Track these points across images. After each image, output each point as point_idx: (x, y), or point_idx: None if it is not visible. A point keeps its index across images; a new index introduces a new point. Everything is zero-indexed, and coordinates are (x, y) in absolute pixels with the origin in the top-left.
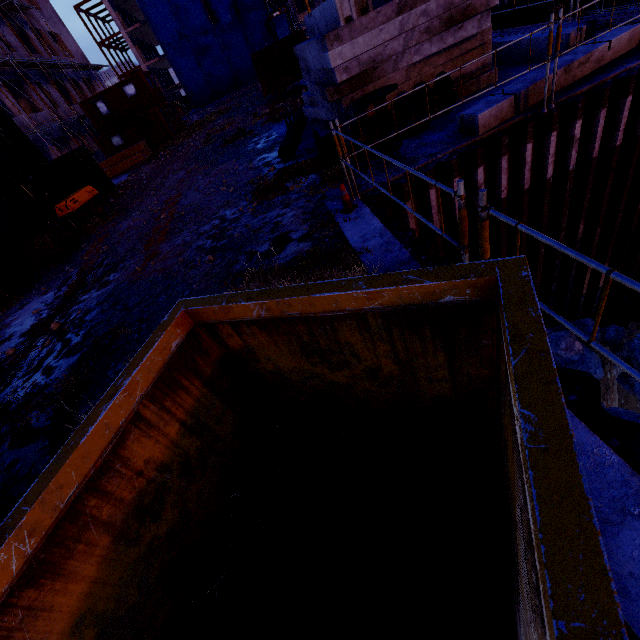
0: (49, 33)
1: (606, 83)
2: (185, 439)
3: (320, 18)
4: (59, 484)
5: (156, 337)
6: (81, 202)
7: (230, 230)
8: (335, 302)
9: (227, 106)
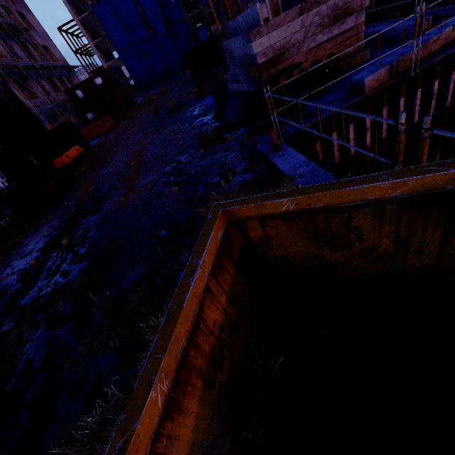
0: (42, 46)
1: (454, 53)
2: (229, 307)
3: (242, 21)
4: (176, 337)
5: (209, 229)
6: (72, 157)
7: (186, 169)
8: (361, 193)
9: (165, 89)
